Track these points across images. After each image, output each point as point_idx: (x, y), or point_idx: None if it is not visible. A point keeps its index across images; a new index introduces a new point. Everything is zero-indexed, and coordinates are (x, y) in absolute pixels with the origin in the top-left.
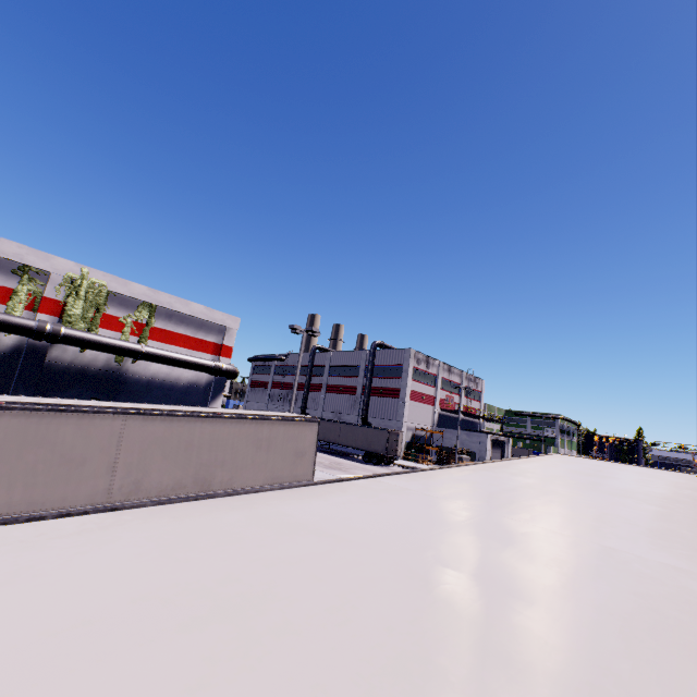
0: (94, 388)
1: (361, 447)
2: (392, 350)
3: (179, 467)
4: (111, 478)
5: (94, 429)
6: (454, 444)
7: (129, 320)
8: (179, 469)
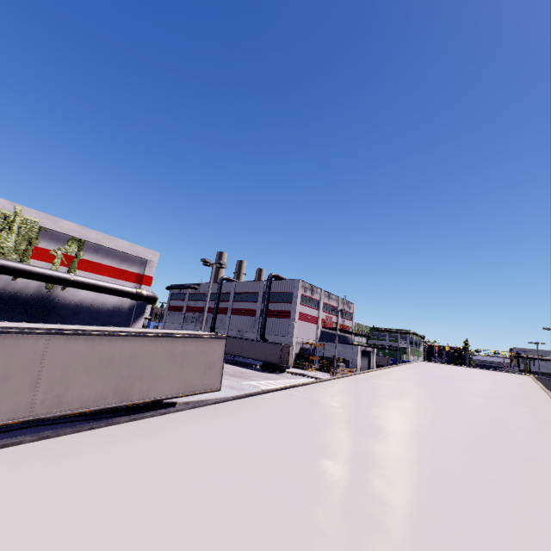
0: (25, 312)
1: (259, 358)
2: (285, 280)
3: (100, 381)
4: (34, 393)
5: (17, 349)
6: (333, 355)
7: (59, 253)
8: (100, 383)
